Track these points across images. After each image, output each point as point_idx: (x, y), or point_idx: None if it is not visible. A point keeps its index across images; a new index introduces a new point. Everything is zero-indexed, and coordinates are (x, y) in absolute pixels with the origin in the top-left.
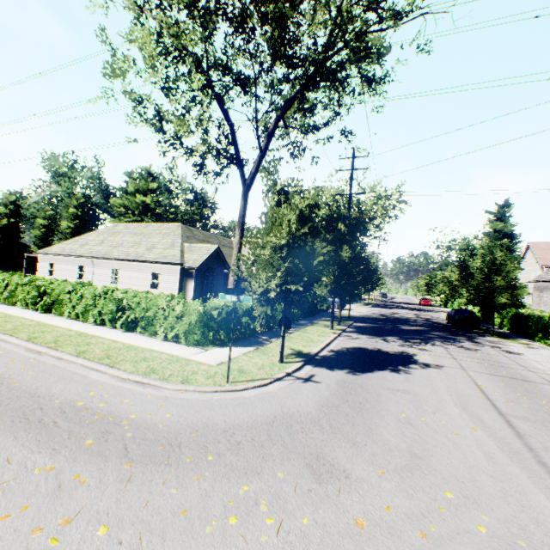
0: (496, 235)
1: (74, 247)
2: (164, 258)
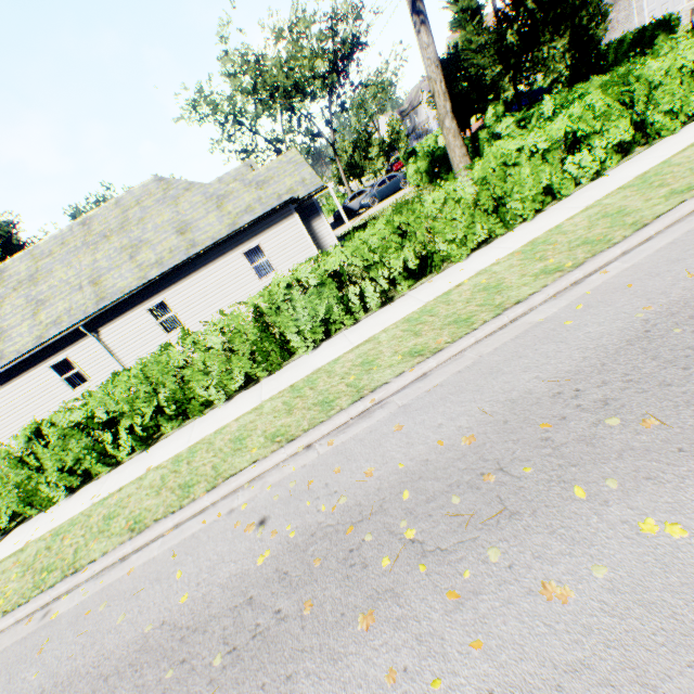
0: (465, 17)
1: None
2: (247, 214)
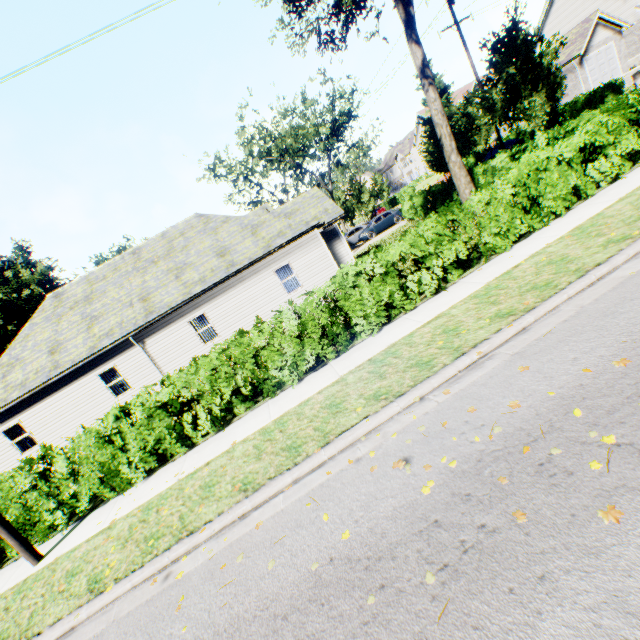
0: None
1: (33, 367)
2: (279, 238)
